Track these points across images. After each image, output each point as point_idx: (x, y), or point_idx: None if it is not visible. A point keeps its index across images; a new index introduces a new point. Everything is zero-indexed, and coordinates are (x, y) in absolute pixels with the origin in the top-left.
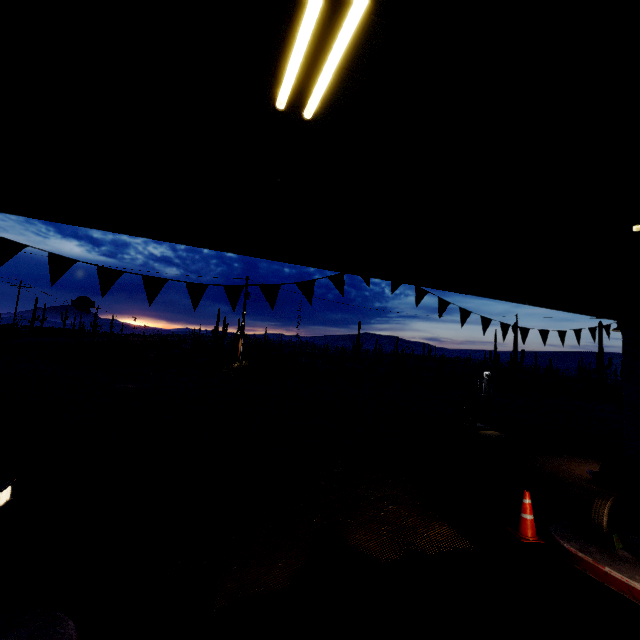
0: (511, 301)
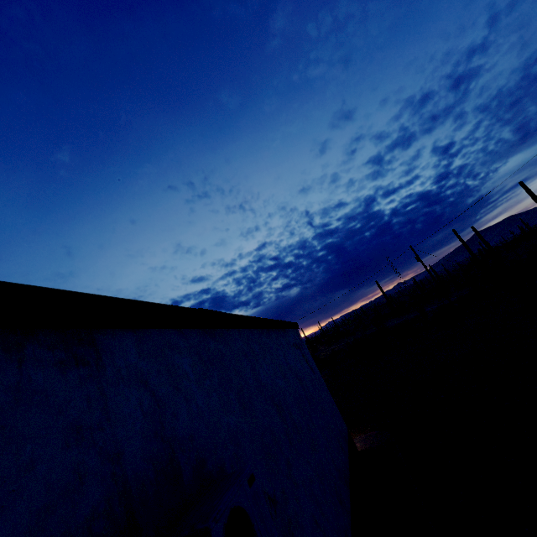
0: None
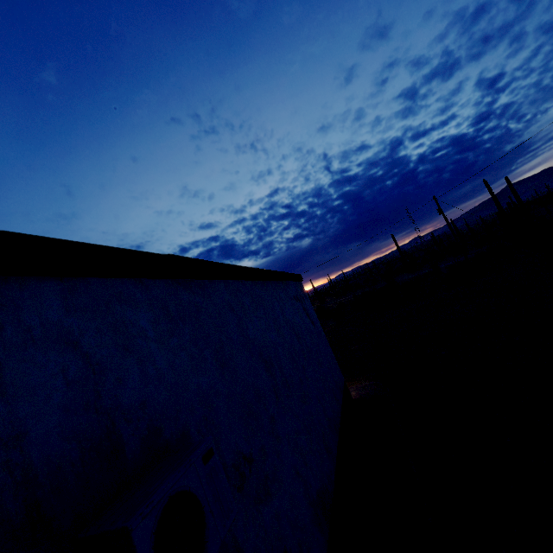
0: None
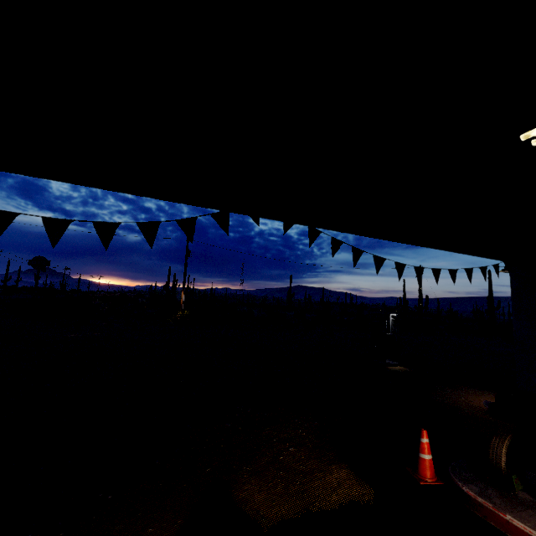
0: (405, 242)
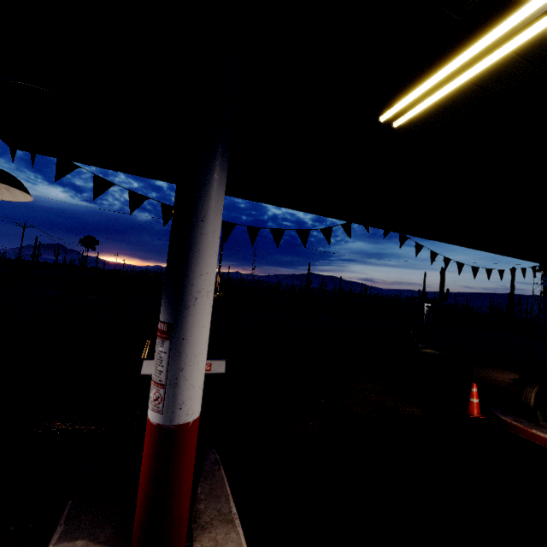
0: (464, 246)
